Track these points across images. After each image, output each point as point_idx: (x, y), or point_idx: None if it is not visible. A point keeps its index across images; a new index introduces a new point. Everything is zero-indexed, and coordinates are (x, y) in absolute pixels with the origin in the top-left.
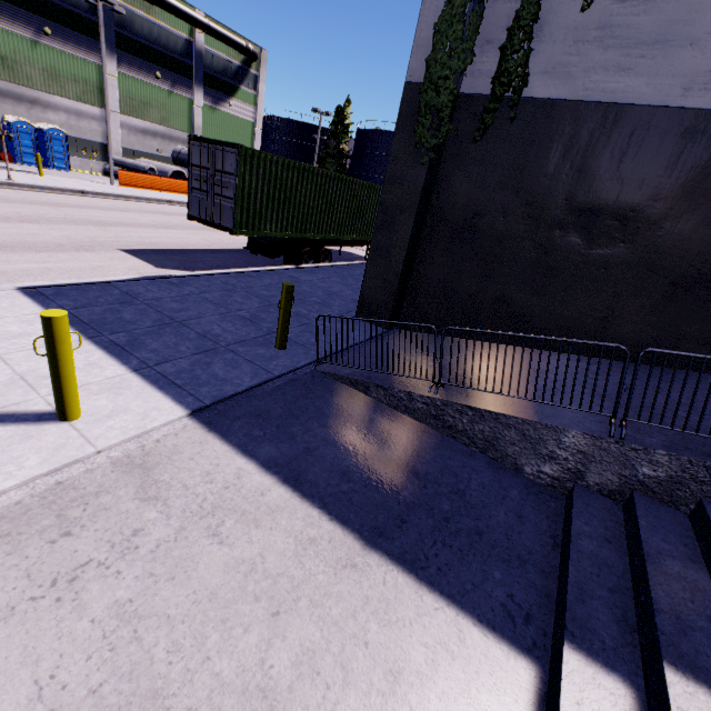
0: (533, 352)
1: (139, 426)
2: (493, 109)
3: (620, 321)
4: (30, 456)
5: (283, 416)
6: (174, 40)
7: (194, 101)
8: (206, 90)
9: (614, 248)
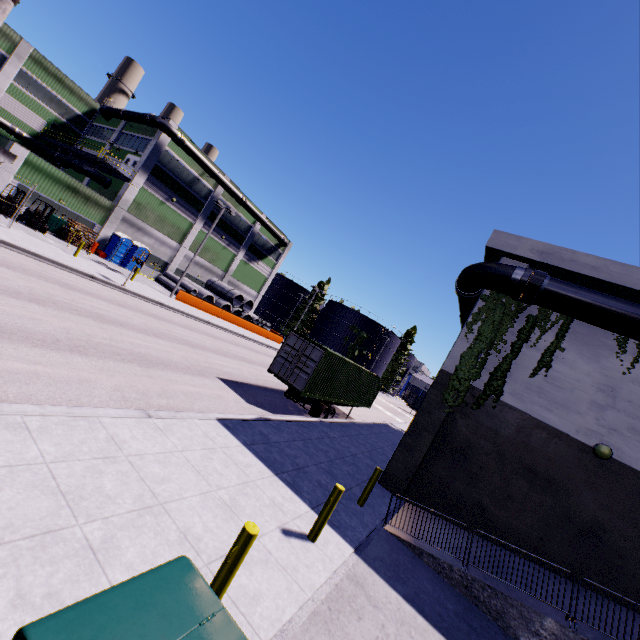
0: (498, 549)
1: (341, 553)
2: (484, 398)
3: (550, 543)
4: (317, 563)
5: (392, 563)
6: (243, 223)
7: (237, 256)
8: (247, 252)
9: (546, 496)
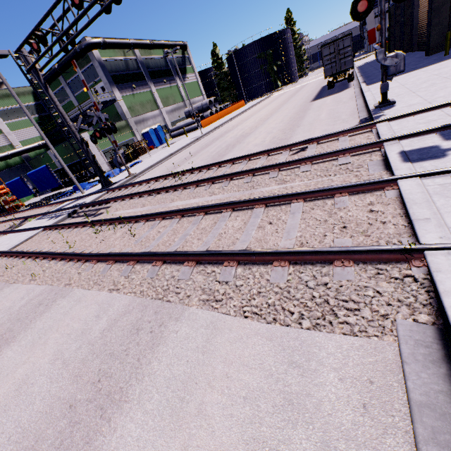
0: None
1: None
2: None
3: None
4: None
5: None
6: (161, 61)
7: (178, 85)
8: (178, 77)
9: None
